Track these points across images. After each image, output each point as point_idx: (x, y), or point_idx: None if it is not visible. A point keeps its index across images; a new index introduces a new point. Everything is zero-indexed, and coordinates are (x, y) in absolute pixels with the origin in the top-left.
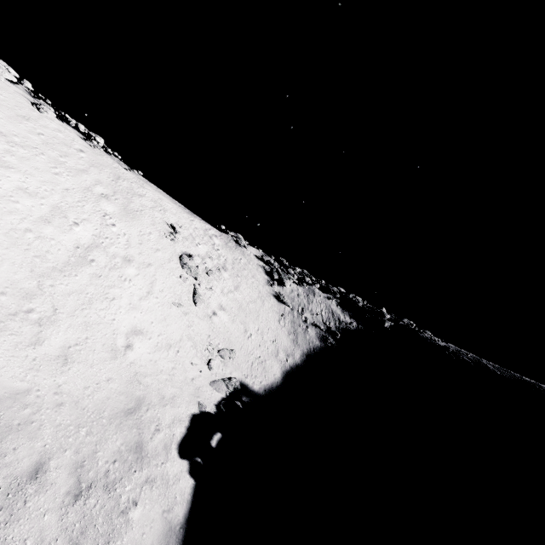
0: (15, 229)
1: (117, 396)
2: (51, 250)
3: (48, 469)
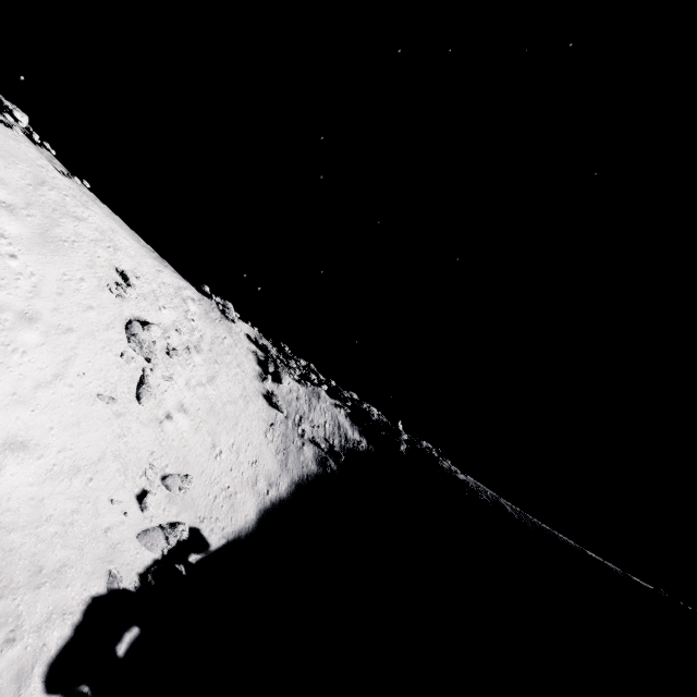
0: None
1: None
2: None
3: None
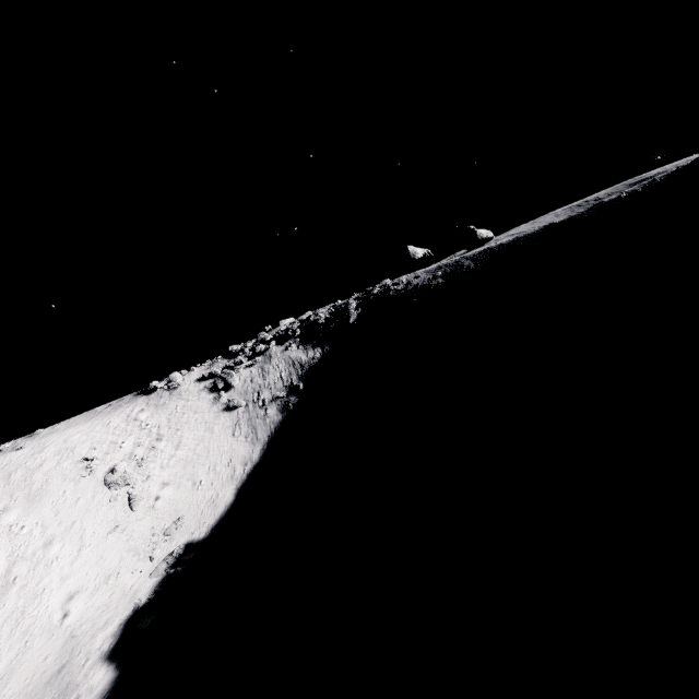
0: None
1: (53, 663)
2: None
3: None
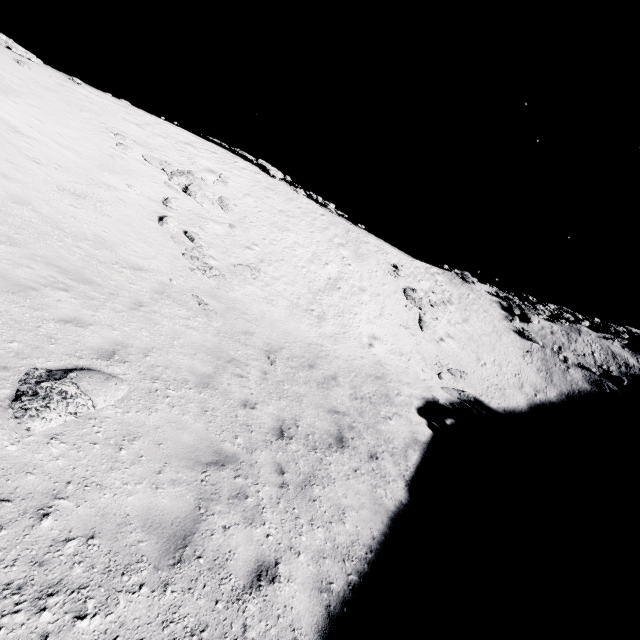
0: (297, 266)
1: (369, 367)
2: (316, 280)
3: (339, 380)
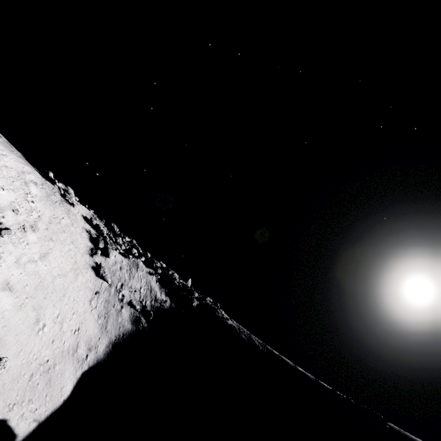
0: None
1: None
2: None
3: None
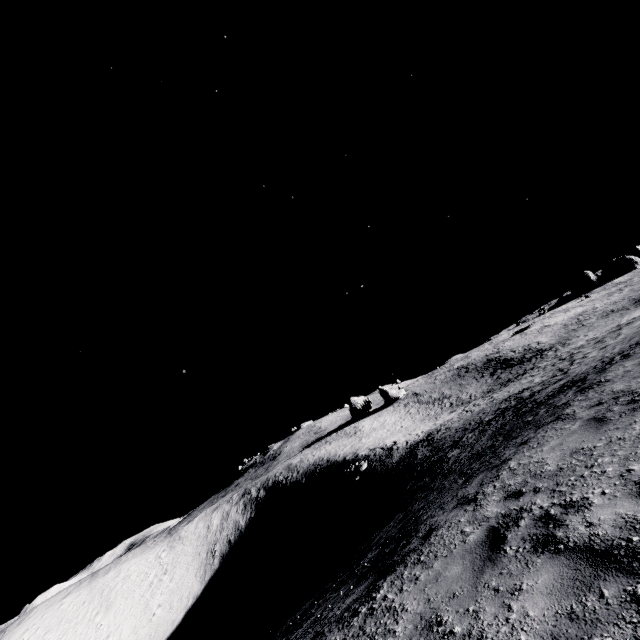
0: None
1: None
2: None
3: None
